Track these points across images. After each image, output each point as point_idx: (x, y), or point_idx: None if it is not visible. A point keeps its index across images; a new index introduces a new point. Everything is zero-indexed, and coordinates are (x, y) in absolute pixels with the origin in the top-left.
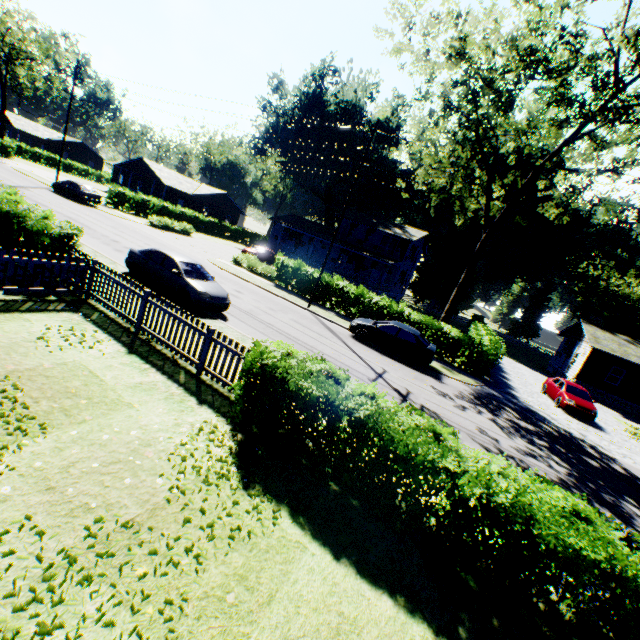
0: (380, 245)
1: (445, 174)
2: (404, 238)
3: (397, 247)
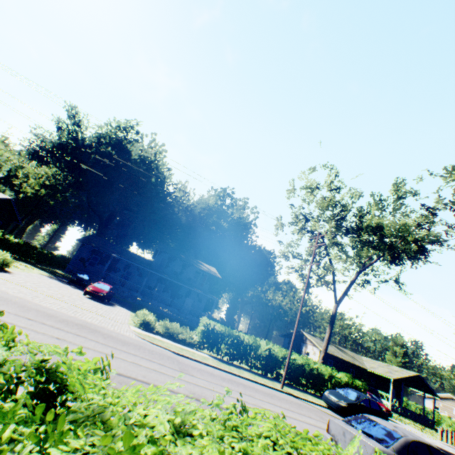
0: (193, 278)
1: (294, 255)
2: (215, 275)
3: (206, 280)
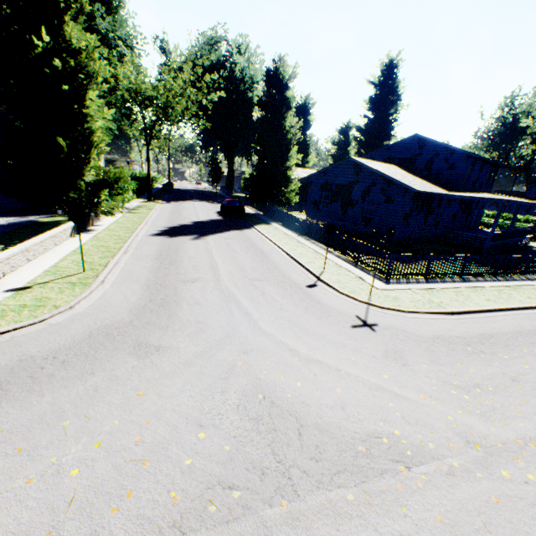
0: None
1: None
2: None
3: None
